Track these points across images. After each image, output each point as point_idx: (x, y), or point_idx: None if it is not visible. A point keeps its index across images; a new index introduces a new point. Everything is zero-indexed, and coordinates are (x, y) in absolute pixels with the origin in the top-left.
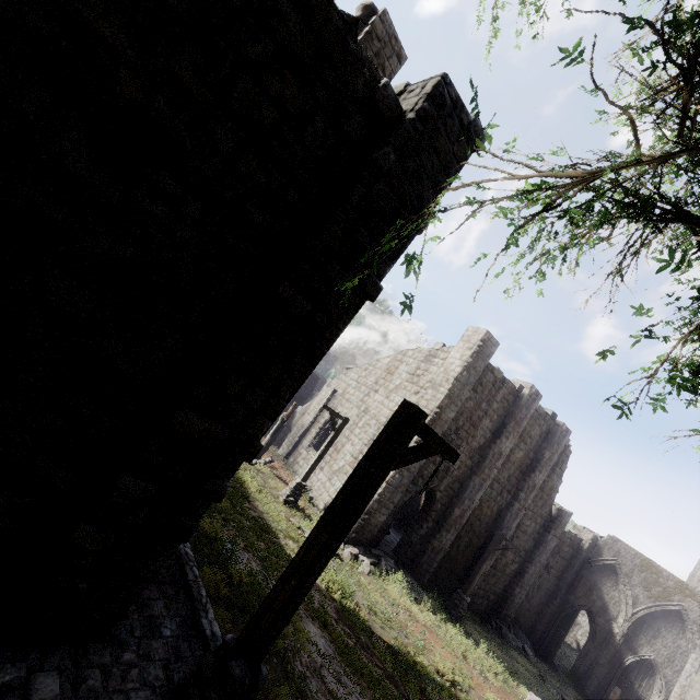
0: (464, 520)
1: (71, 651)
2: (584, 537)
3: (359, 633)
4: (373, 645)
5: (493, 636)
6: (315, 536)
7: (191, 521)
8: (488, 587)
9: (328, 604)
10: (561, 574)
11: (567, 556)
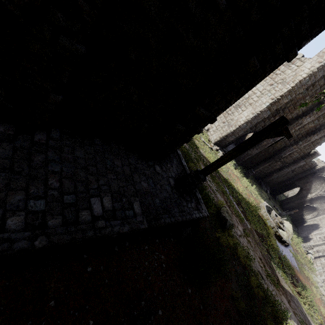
0: (266, 147)
1: (158, 161)
2: (319, 165)
3: (216, 173)
4: (220, 177)
5: (257, 184)
6: (231, 152)
7: (189, 138)
8: (263, 170)
9: (208, 163)
10: (297, 174)
11: (305, 169)
